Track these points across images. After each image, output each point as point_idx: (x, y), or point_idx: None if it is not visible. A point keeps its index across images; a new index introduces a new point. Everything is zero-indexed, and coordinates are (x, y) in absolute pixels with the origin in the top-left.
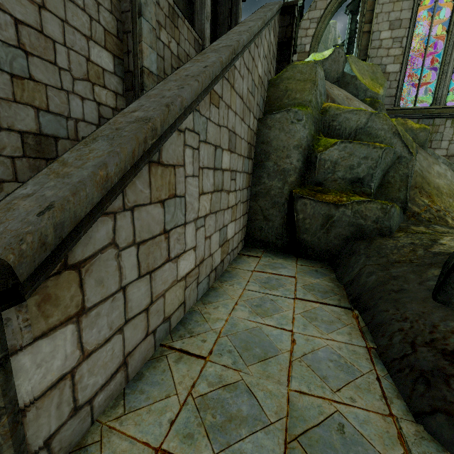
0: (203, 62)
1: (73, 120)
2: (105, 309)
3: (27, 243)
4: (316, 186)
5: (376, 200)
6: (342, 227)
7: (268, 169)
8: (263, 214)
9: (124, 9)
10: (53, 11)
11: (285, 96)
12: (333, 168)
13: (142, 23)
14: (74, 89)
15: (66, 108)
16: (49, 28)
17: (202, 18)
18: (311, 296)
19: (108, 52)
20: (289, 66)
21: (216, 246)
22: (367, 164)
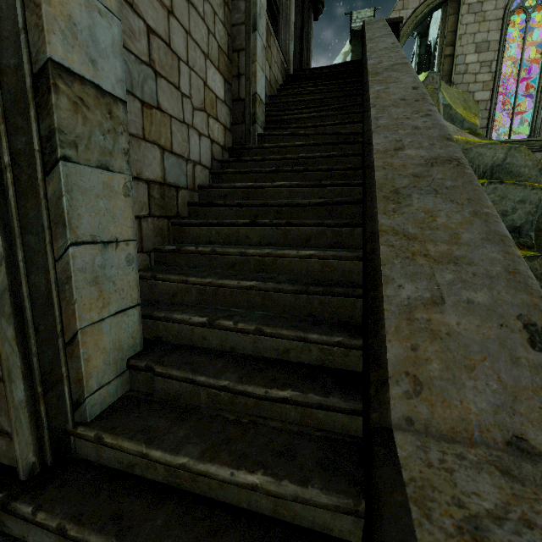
0: (397, 82)
1: (191, 163)
2: None
3: None
4: None
5: None
6: None
7: None
8: None
9: (235, 21)
10: (179, 19)
11: None
12: None
13: (256, 38)
14: (193, 121)
15: (186, 148)
16: (175, 41)
17: (287, 37)
18: None
19: (220, 74)
20: None
21: None
22: (524, 210)
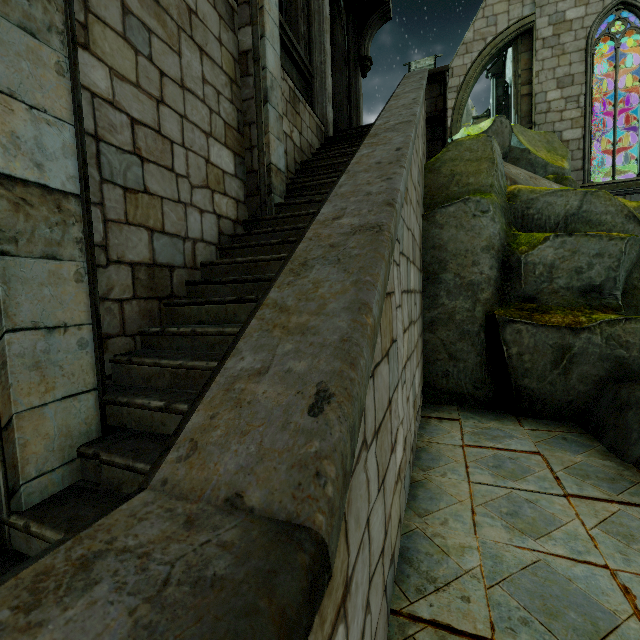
0: (386, 144)
1: (190, 241)
2: (359, 571)
3: (331, 482)
4: (526, 303)
5: (637, 317)
6: (590, 363)
7: (446, 283)
8: (447, 351)
9: (246, 97)
10: (172, 106)
11: (452, 183)
12: (548, 274)
13: (268, 110)
14: (192, 199)
15: (183, 226)
16: (167, 127)
17: (323, 100)
18: (593, 489)
19: (228, 149)
20: (450, 144)
21: (411, 410)
22: (603, 264)
